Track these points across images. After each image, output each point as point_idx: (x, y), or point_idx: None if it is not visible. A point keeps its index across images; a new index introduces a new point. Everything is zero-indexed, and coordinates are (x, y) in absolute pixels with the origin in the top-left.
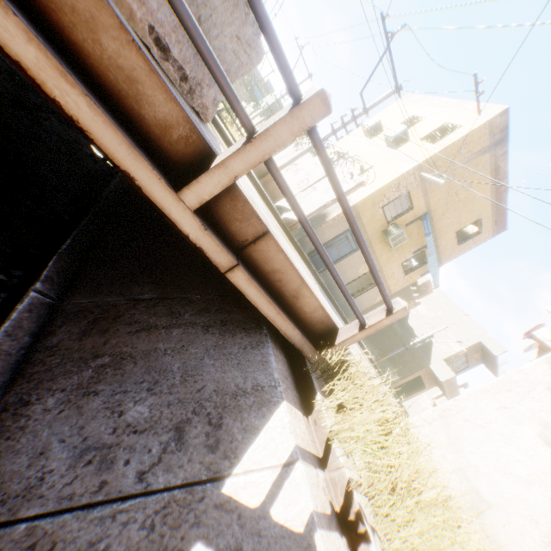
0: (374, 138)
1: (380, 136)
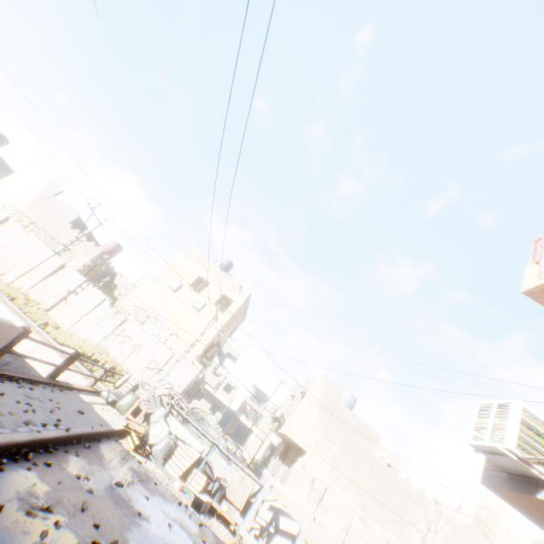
0: (178, 292)
1: (183, 291)
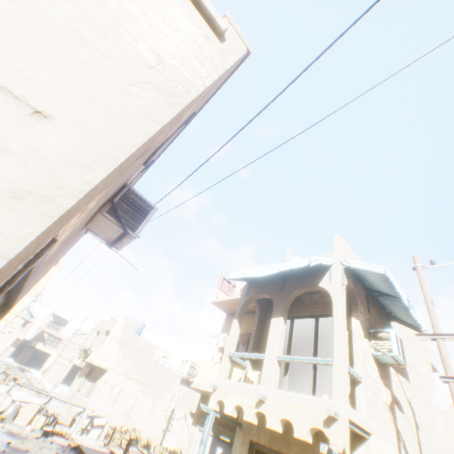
0: None
1: None
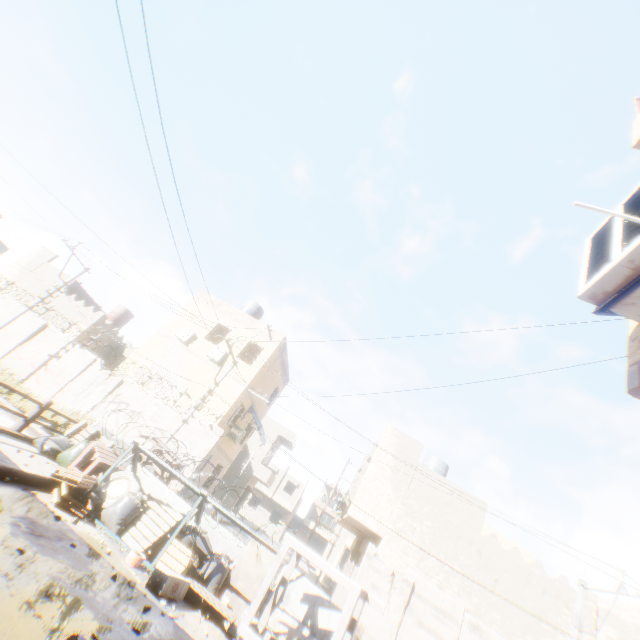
0: (192, 345)
1: (197, 344)
